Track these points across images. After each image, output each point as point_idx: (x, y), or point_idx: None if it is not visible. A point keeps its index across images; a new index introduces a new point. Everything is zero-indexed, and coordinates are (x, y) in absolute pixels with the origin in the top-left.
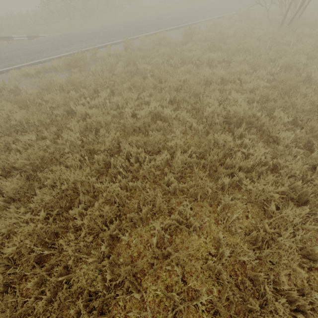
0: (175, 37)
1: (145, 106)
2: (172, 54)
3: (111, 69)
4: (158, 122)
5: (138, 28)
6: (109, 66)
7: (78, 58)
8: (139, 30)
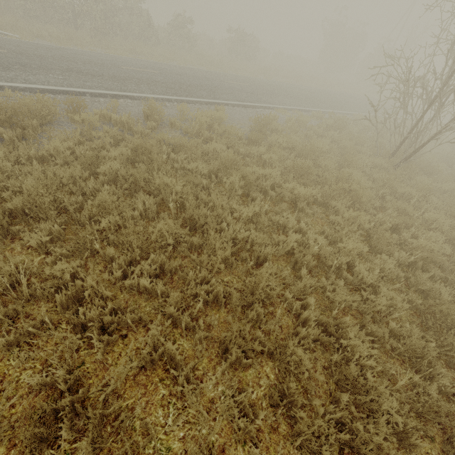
0: (239, 121)
1: (140, 293)
2: (229, 162)
3: (92, 159)
4: (149, 420)
5: (183, 84)
6: (87, 154)
7: (25, 111)
8: (183, 87)
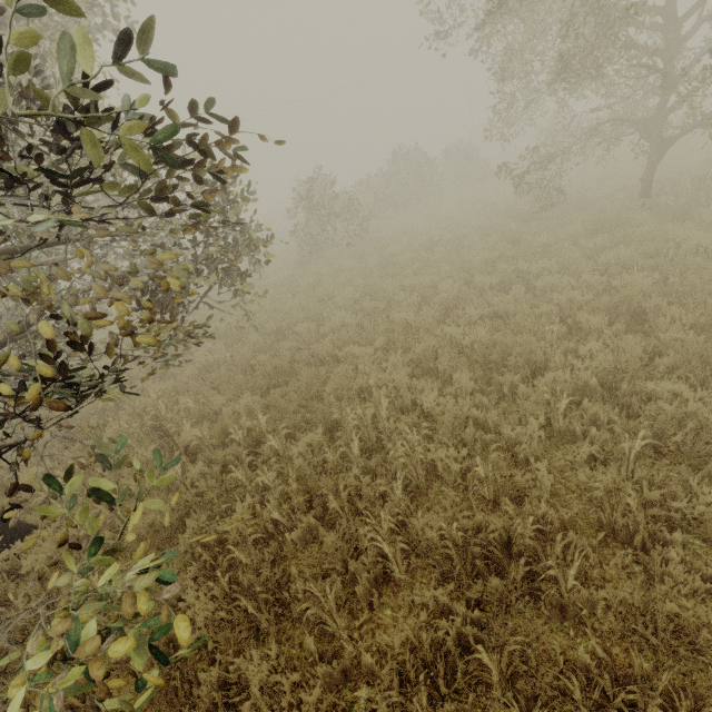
0: None
1: None
2: None
3: None
4: None
5: None
6: None
7: None
8: None
